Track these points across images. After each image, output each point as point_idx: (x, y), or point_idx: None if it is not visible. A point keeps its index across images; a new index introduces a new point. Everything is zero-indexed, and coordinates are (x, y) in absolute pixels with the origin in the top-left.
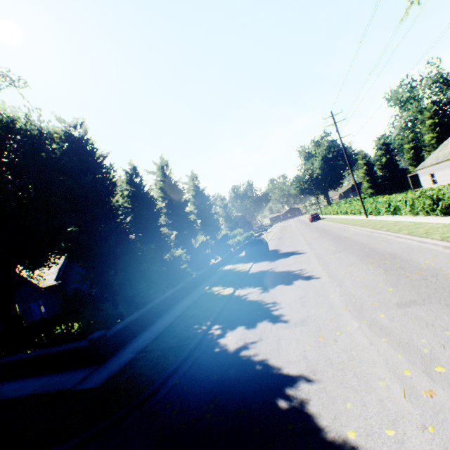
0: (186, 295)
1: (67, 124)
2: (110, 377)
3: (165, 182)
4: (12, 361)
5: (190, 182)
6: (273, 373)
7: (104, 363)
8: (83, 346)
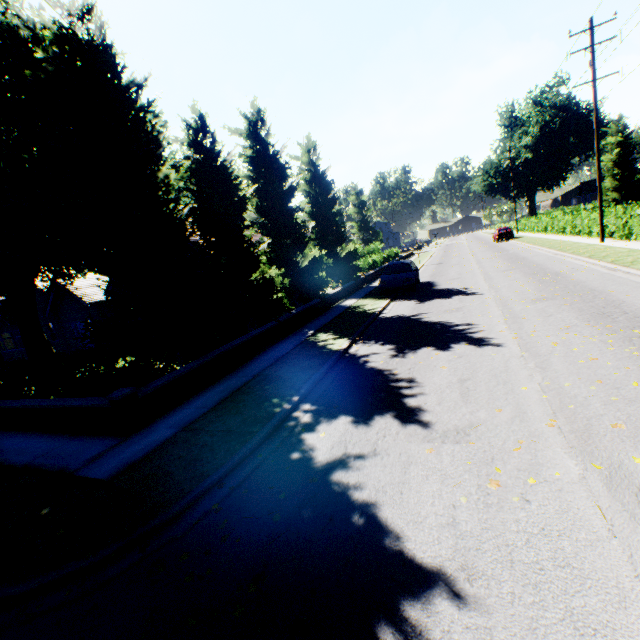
0: (278, 341)
1: (64, 9)
2: (127, 465)
3: (258, 151)
4: (20, 407)
5: (303, 156)
6: (383, 544)
7: (131, 436)
8: (103, 406)
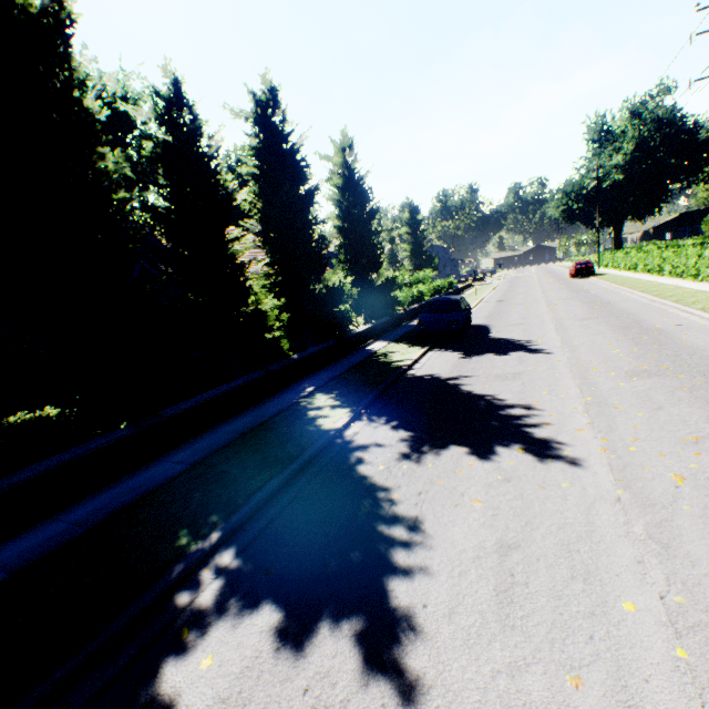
0: (262, 398)
1: None
2: None
3: (265, 140)
4: None
5: (336, 156)
6: None
7: None
8: None
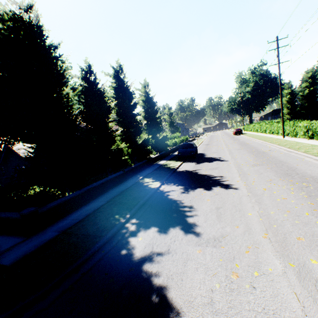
0: (123, 181)
1: (17, 5)
2: (24, 256)
3: (118, 84)
4: None
5: (142, 89)
6: None
7: (31, 236)
8: (17, 218)
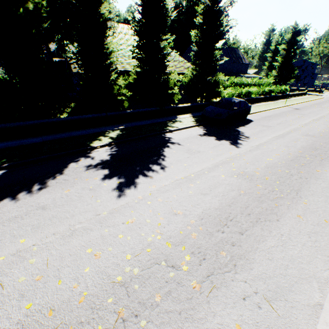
0: (102, 125)
1: None
2: None
3: None
4: None
5: None
6: None
7: None
8: None
